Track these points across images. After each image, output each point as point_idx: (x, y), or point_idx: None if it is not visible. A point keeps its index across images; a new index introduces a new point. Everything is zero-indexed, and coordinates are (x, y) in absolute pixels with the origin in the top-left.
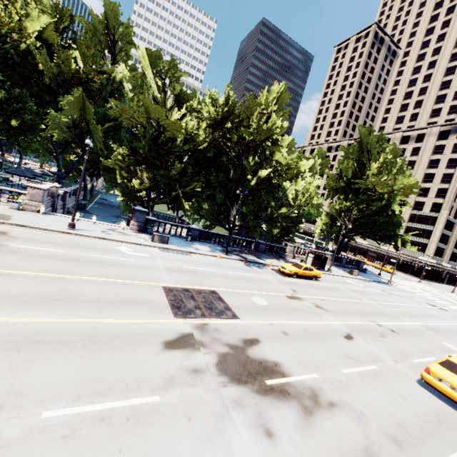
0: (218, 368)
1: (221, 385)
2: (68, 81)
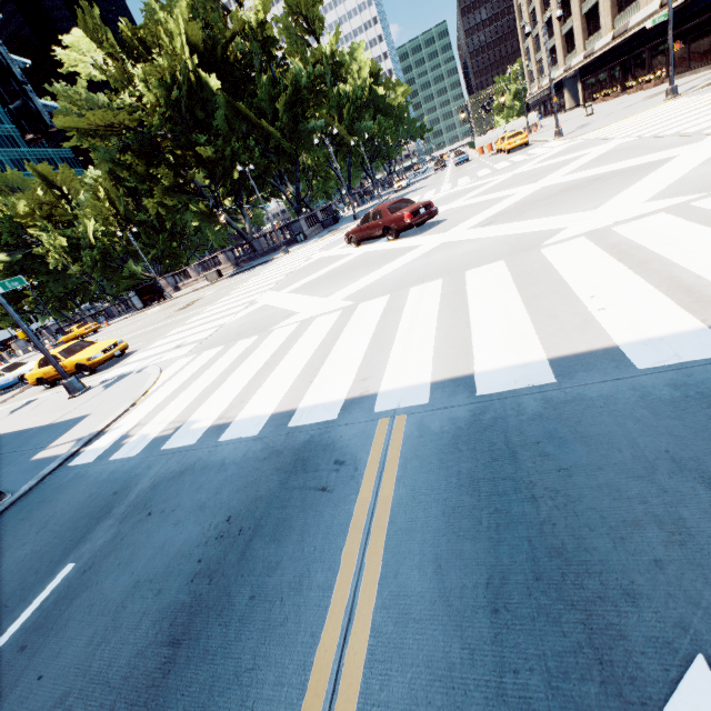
0: None
1: None
2: None
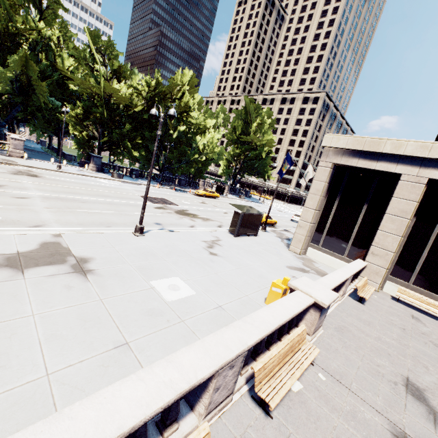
0: (176, 213)
1: (178, 215)
2: (2, 36)
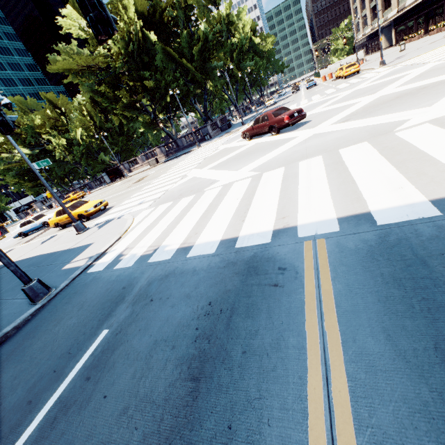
0: None
1: None
2: None
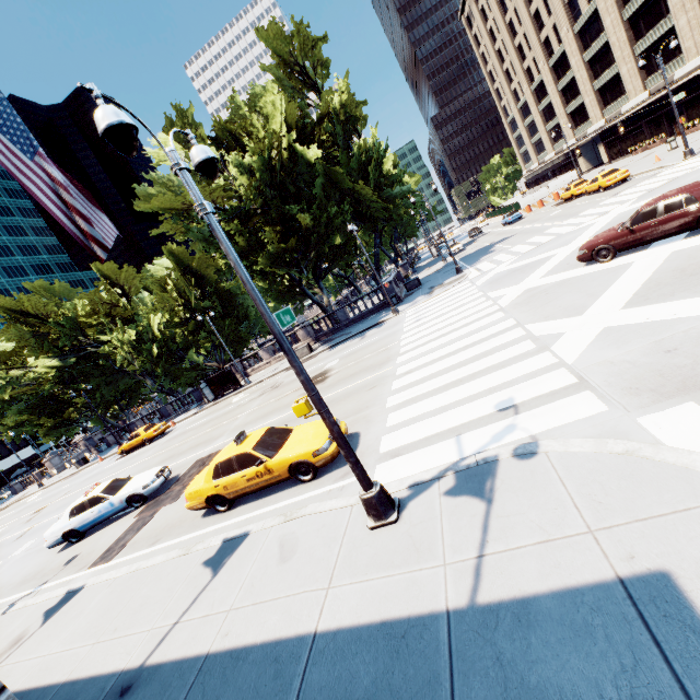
0: None
1: None
2: None
